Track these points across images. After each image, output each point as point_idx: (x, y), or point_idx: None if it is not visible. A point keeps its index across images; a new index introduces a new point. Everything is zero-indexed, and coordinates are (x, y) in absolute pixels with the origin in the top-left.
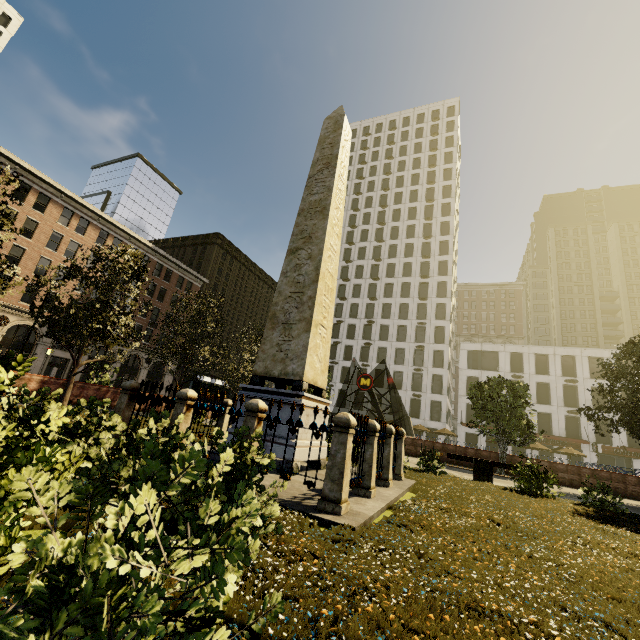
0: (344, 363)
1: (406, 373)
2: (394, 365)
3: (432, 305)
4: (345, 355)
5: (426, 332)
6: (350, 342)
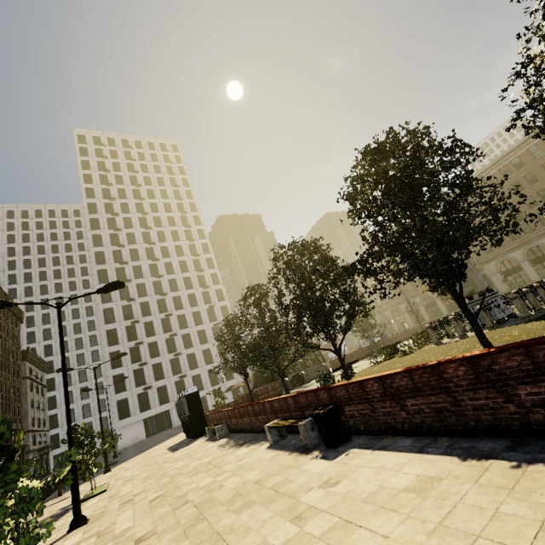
0: (153, 361)
1: (213, 348)
2: (201, 345)
3: (213, 291)
4: (151, 353)
5: (216, 312)
6: (153, 339)
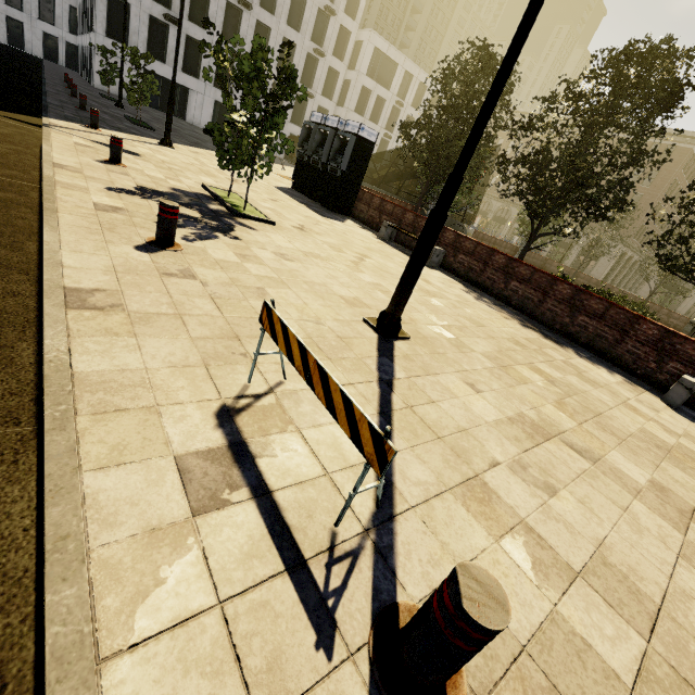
0: None
1: (300, 50)
2: (287, 26)
3: None
4: None
5: None
6: None
